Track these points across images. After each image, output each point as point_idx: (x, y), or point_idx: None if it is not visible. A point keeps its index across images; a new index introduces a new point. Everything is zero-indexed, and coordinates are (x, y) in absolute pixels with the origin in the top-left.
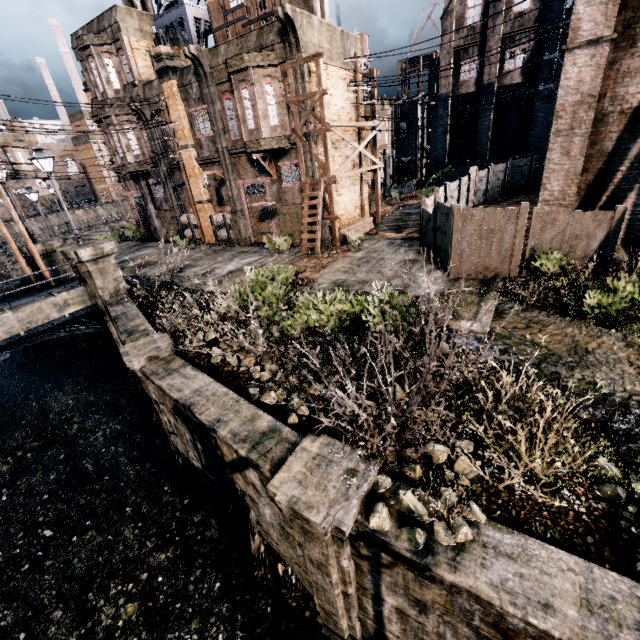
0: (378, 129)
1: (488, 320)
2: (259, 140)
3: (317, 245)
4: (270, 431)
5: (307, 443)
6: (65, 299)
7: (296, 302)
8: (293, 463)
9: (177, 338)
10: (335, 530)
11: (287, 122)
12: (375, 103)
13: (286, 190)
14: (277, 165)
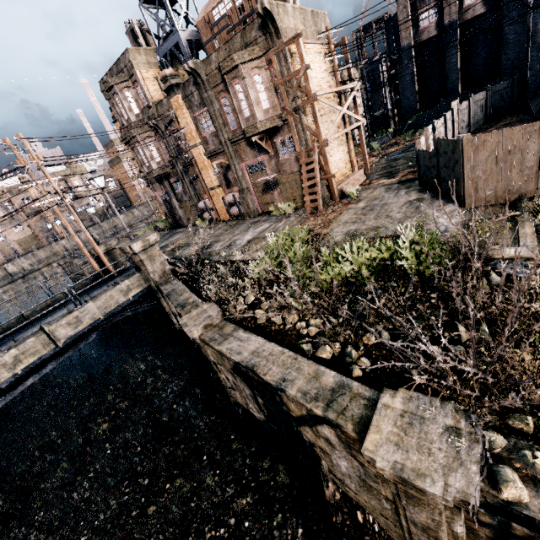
0: (356, 89)
1: (534, 243)
2: (255, 124)
3: (320, 204)
4: (339, 387)
5: (387, 399)
6: (127, 285)
7: (320, 257)
8: (380, 422)
9: (221, 305)
10: (460, 502)
11: (277, 103)
12: (350, 67)
13: (283, 162)
14: (272, 142)
